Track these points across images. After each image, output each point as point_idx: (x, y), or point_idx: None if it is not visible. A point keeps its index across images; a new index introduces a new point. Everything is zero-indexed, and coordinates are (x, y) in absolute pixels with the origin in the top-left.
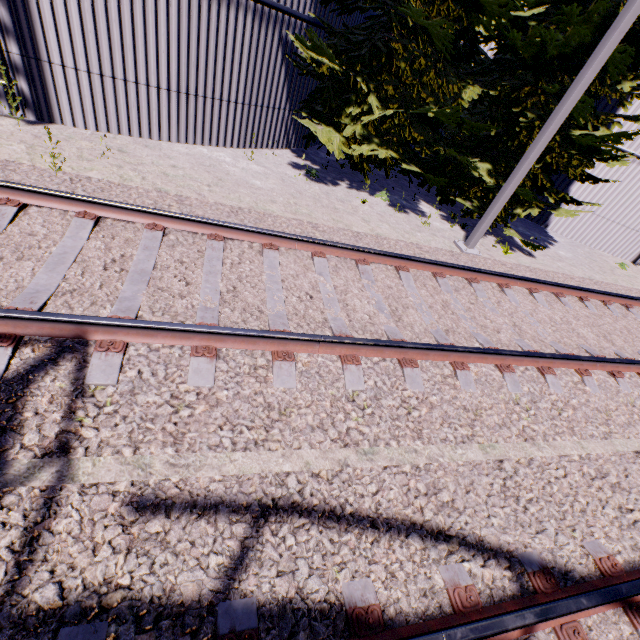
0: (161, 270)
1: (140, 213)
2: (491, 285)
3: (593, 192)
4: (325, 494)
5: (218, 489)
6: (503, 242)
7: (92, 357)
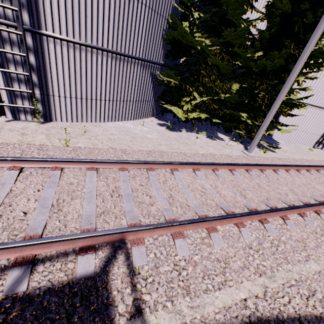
0: (135, 191)
1: (115, 163)
2: (270, 170)
3: (289, 119)
4: (269, 308)
5: (221, 318)
6: (260, 147)
7: (132, 250)
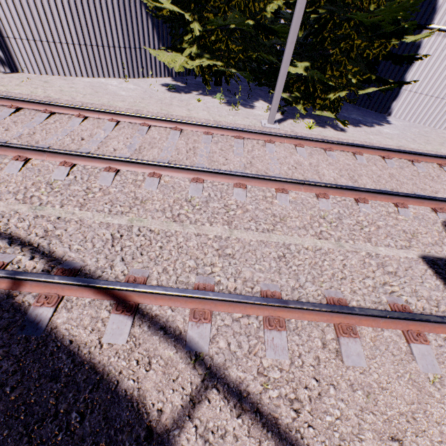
0: None
1: (7, 100)
2: (258, 142)
3: (428, 76)
4: None
5: None
6: (319, 123)
7: None
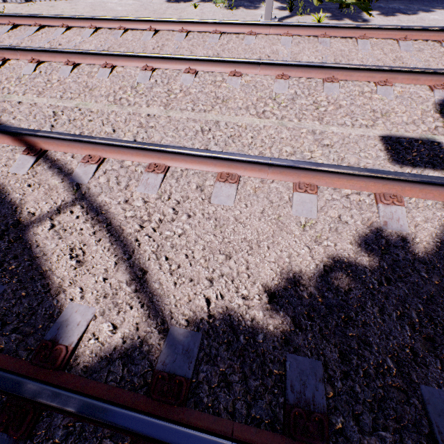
0: None
1: (6, 18)
2: (238, 36)
3: None
4: None
5: None
6: (336, 16)
7: None
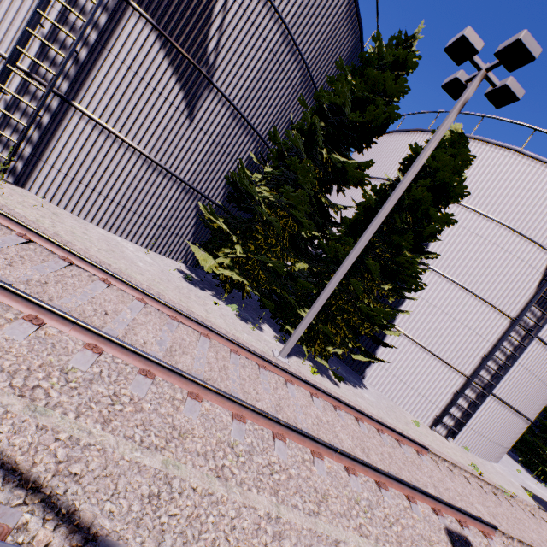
0: None
1: (21, 226)
2: (279, 377)
3: (392, 358)
4: None
5: None
6: (317, 368)
7: None
